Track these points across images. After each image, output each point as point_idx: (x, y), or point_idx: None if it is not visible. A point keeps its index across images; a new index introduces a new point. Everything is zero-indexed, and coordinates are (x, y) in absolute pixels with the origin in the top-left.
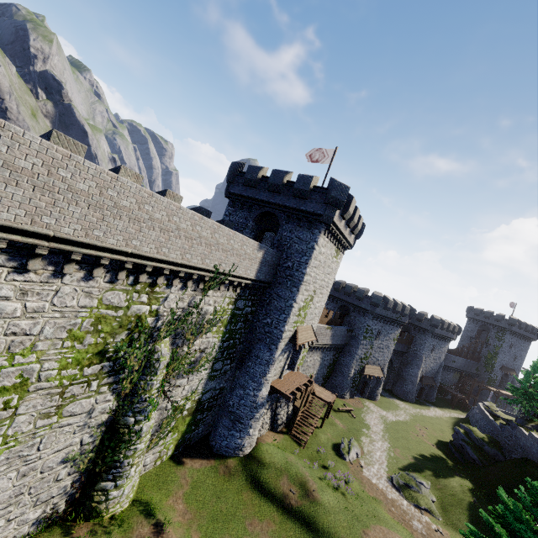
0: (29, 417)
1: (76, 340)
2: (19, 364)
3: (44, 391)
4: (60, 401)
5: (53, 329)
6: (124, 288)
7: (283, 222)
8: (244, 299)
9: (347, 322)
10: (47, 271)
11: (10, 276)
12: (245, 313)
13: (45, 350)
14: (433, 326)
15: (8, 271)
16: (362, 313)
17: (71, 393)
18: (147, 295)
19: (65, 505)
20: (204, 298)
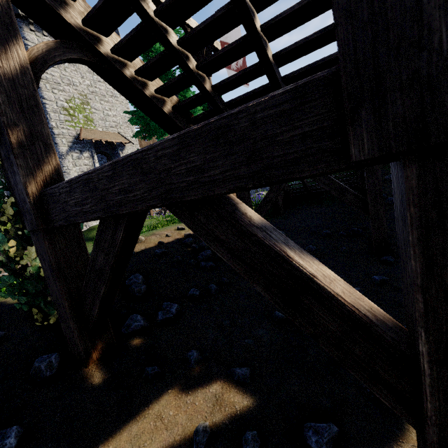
0: None
1: None
2: None
3: None
4: None
5: None
6: None
7: None
8: None
9: None
10: None
11: None
12: None
13: None
14: None
15: None
16: None
17: None
18: None
19: None
20: None
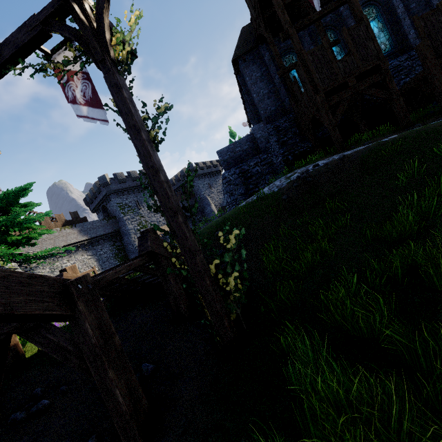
0: None
1: None
2: None
3: None
4: None
5: None
6: None
7: None
8: None
9: (110, 215)
10: None
11: None
12: None
13: None
14: (192, 171)
15: None
16: (109, 199)
17: None
18: None
19: None
20: None
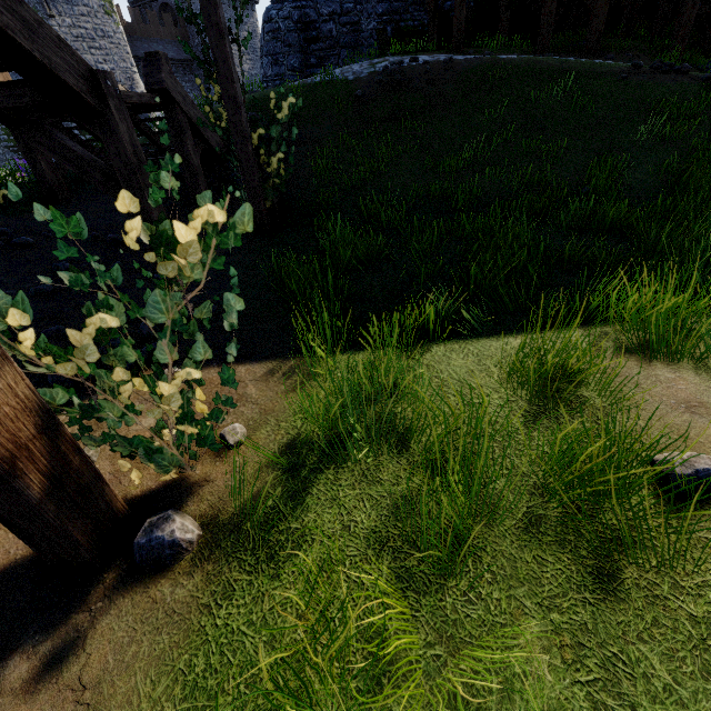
0: None
1: None
2: None
3: None
4: None
5: None
6: None
7: None
8: None
9: None
10: None
11: None
12: None
13: None
14: None
15: None
16: None
17: None
18: None
19: None
20: None
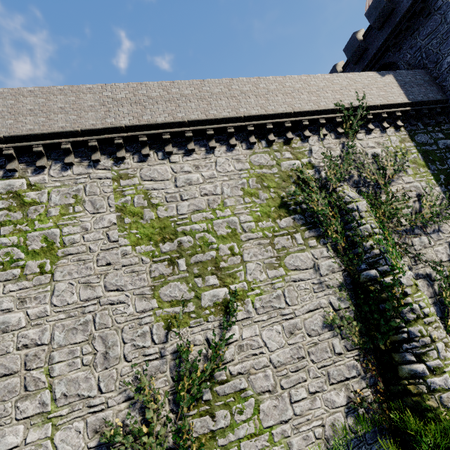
0: (257, 266)
1: (252, 197)
2: (222, 217)
3: (254, 241)
4: (275, 253)
5: (229, 190)
6: (263, 151)
7: (395, 56)
8: (422, 133)
9: None
10: (202, 152)
11: (184, 159)
12: (446, 148)
13: (234, 206)
14: None
15: (182, 156)
16: None
17: (281, 246)
18: (288, 152)
19: (373, 395)
20: (354, 138)
